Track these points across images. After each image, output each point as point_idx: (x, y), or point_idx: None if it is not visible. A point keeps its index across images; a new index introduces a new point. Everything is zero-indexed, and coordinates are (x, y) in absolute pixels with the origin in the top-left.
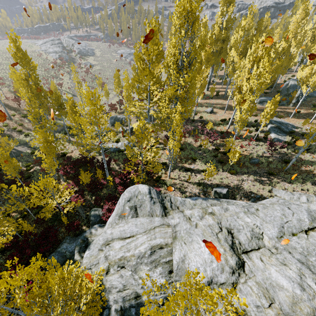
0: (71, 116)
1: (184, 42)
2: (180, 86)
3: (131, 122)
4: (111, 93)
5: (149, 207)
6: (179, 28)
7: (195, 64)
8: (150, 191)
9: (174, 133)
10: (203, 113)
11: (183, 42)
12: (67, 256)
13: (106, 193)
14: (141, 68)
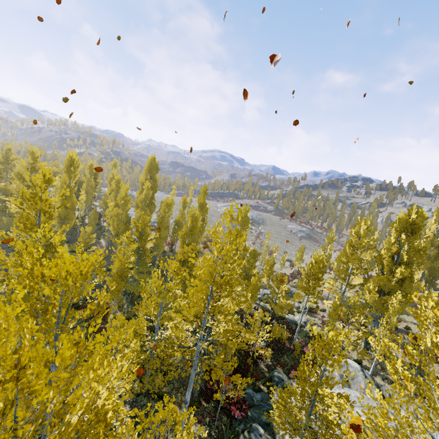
0: (267, 272)
1: (404, 243)
2: (395, 277)
3: (305, 300)
4: (278, 263)
5: (364, 384)
6: (398, 232)
7: (413, 263)
8: (362, 369)
9: (389, 321)
10: (411, 324)
11: (403, 243)
12: (255, 402)
13: (287, 362)
14: (348, 252)
